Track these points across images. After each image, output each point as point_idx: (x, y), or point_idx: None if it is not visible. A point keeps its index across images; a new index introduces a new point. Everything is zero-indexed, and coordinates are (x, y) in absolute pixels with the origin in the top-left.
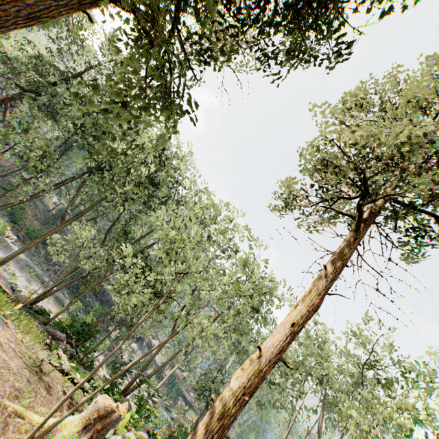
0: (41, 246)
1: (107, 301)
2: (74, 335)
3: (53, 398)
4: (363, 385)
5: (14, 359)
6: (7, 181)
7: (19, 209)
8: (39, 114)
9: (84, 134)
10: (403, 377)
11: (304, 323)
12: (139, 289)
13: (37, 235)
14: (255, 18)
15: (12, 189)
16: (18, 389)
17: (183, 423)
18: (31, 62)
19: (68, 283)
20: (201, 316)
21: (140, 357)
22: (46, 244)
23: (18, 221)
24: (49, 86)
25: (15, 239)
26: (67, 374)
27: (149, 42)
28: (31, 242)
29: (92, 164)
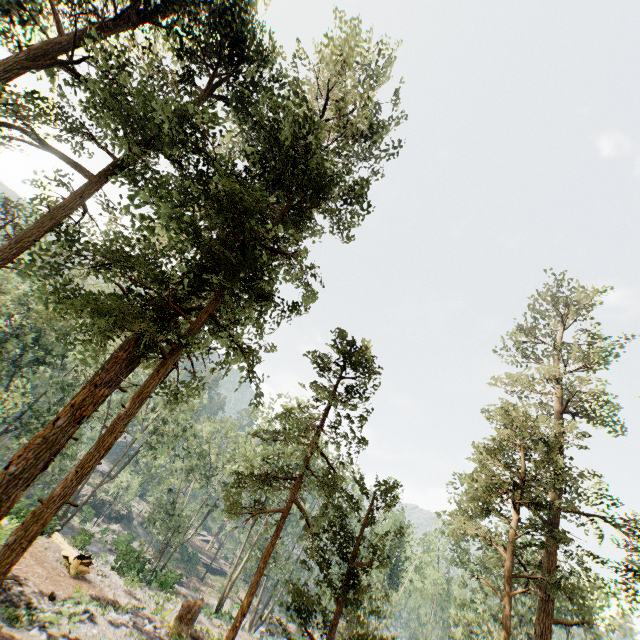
0: None
1: None
2: None
3: None
4: None
5: None
6: None
7: None
8: None
9: None
10: None
11: None
12: None
13: None
14: None
15: None
16: None
17: (143, 556)
18: None
19: None
20: None
21: None
22: None
23: None
24: None
25: None
26: None
27: None
28: None
29: None
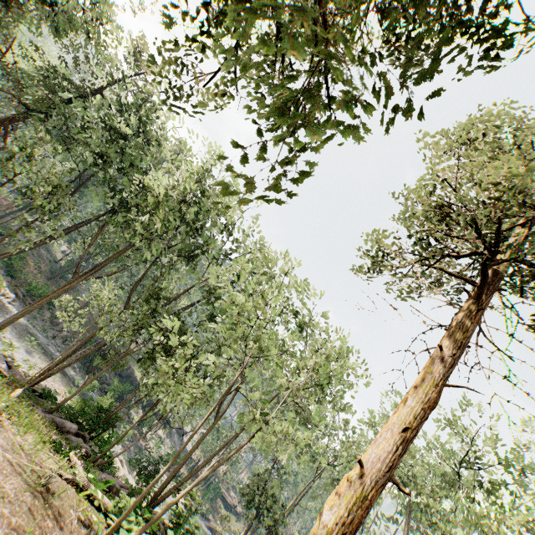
0: (46, 307)
1: (128, 376)
2: (88, 425)
3: (64, 533)
4: (457, 487)
5: (11, 479)
6: (5, 224)
7: (19, 260)
8: (48, 140)
9: (105, 166)
10: (514, 480)
11: (417, 424)
12: (195, 380)
13: (41, 293)
14: (366, 0)
15: (11, 235)
16: (16, 527)
17: None
18: (39, 74)
19: (81, 356)
20: (286, 422)
21: (196, 482)
22: (53, 304)
23: (17, 274)
24: (62, 105)
25: (13, 297)
26: (82, 489)
27: (250, 3)
28: (34, 303)
29: (115, 204)
